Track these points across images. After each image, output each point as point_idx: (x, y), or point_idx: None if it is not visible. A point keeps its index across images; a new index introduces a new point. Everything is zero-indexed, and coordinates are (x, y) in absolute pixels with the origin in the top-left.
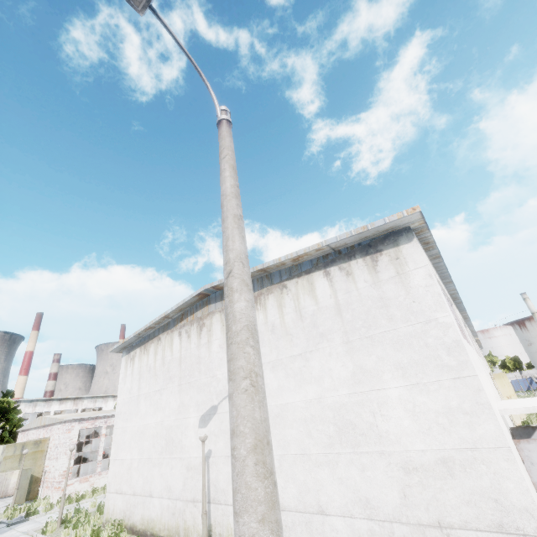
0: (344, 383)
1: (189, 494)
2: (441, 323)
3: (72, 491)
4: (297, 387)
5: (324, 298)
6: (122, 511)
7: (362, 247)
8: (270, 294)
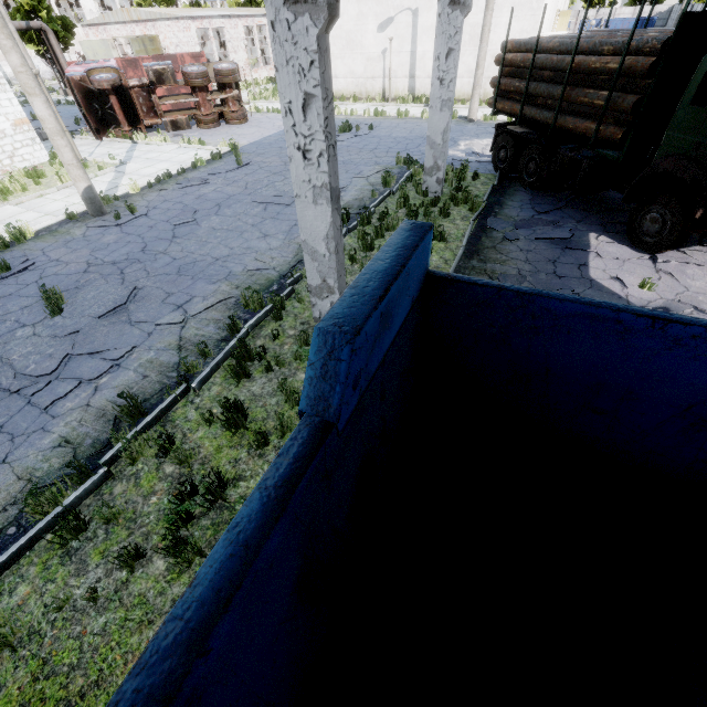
0: (483, 11)
1: (369, 75)
2: None
3: None
4: None
5: None
6: None
7: None
8: None
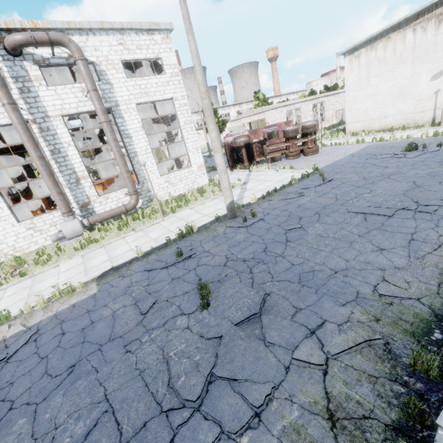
0: None
1: (418, 110)
2: None
3: None
4: None
5: None
6: (362, 127)
7: None
8: None
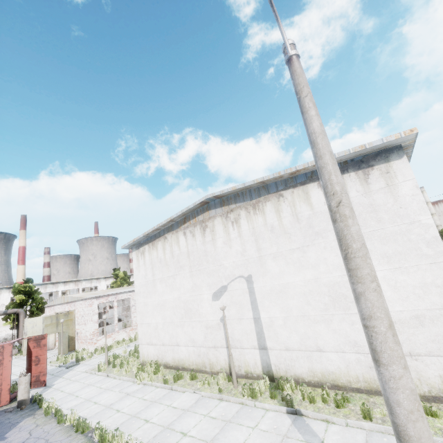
0: (337, 268)
1: (210, 343)
2: (424, 224)
3: (101, 344)
4: (296, 271)
5: (318, 205)
6: (156, 355)
7: (355, 163)
8: (268, 201)
